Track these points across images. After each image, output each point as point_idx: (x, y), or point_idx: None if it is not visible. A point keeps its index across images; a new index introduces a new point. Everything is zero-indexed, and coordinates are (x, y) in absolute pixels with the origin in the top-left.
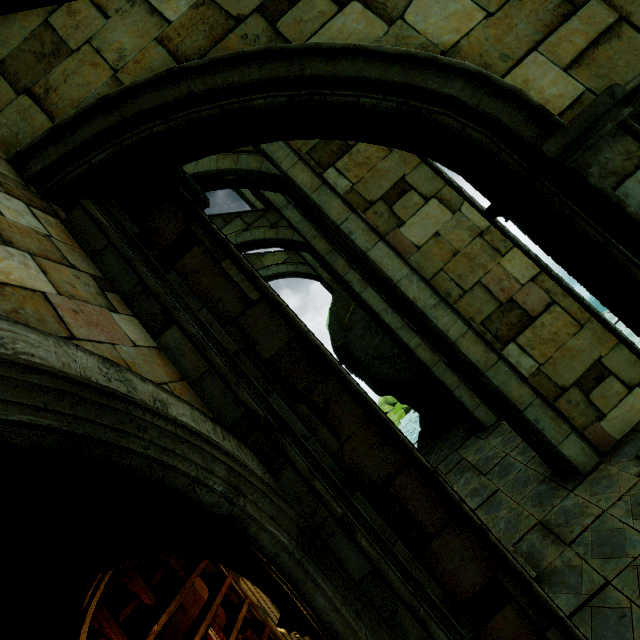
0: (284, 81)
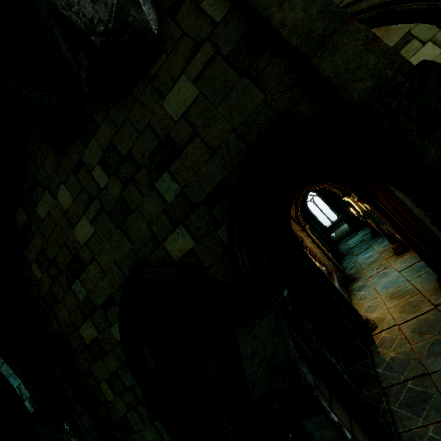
0: (377, 6)
